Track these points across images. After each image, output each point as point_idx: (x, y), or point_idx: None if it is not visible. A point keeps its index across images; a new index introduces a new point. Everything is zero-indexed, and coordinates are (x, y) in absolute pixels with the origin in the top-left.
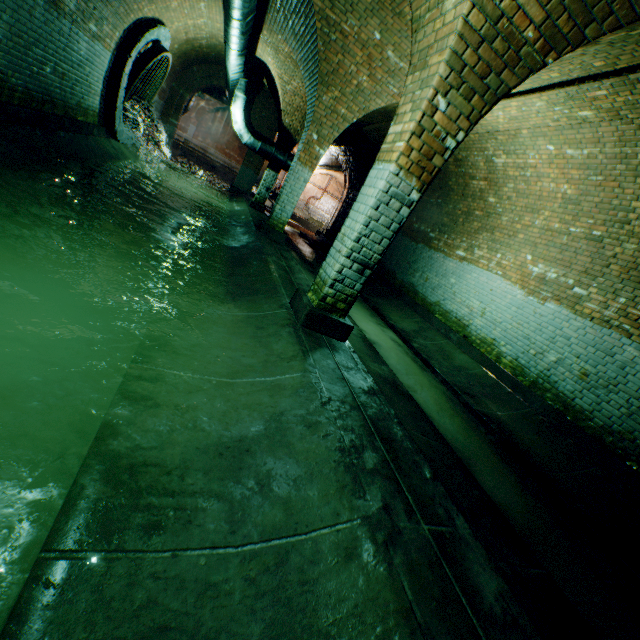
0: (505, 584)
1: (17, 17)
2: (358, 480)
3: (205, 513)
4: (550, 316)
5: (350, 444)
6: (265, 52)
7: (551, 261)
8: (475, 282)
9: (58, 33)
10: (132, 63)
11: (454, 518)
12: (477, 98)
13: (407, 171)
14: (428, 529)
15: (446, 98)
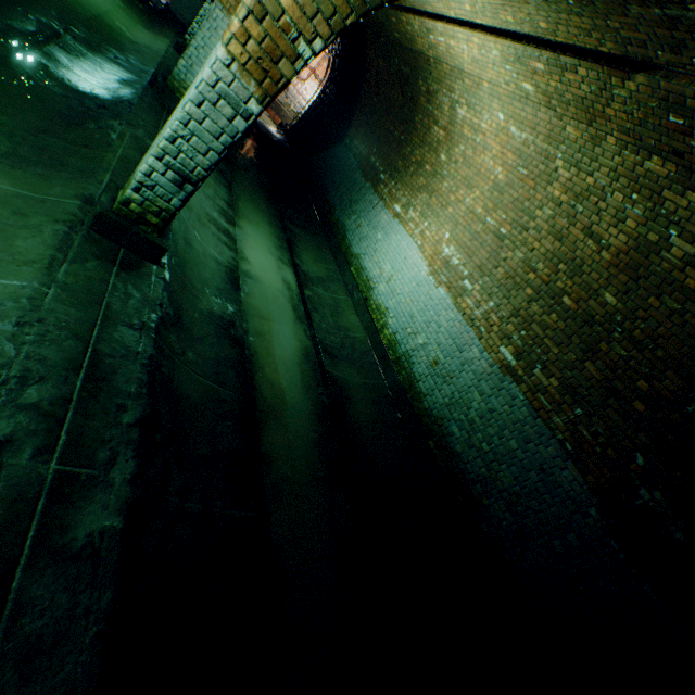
0: (123, 524)
1: None
2: None
3: None
4: (437, 301)
5: (18, 374)
6: None
7: (461, 246)
8: (396, 245)
9: None
10: None
11: (118, 463)
12: None
13: (243, 67)
14: (57, 469)
15: None
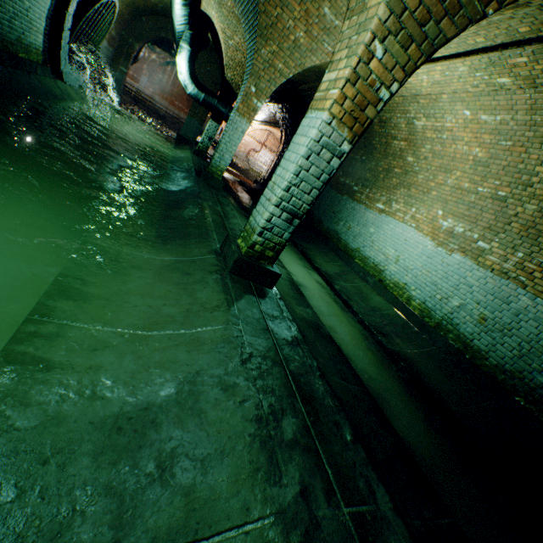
0: None
1: None
2: (274, 458)
3: (83, 517)
4: (456, 266)
5: (269, 410)
6: (209, 5)
7: (459, 217)
8: (391, 232)
9: None
10: (76, 3)
11: (375, 490)
12: (414, 47)
13: (340, 121)
14: (349, 513)
15: (383, 44)
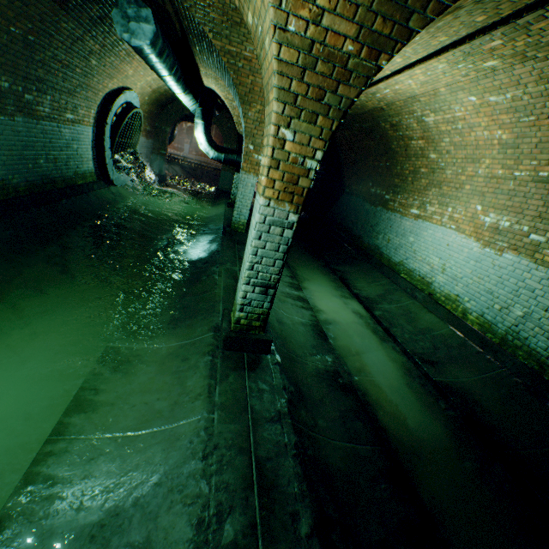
0: None
1: (4, 138)
2: None
3: None
4: (509, 267)
5: (215, 510)
6: (209, 82)
7: (501, 209)
8: (431, 239)
9: (41, 133)
10: (110, 127)
11: None
12: (322, 118)
13: (277, 199)
14: None
15: (290, 128)
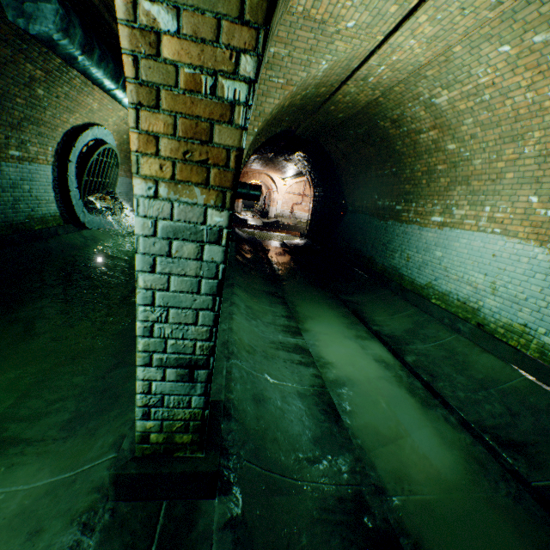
0: None
1: None
2: None
3: None
4: None
5: None
6: None
7: None
8: (467, 250)
9: None
10: (75, 165)
11: None
12: None
13: (173, 180)
14: None
15: None
